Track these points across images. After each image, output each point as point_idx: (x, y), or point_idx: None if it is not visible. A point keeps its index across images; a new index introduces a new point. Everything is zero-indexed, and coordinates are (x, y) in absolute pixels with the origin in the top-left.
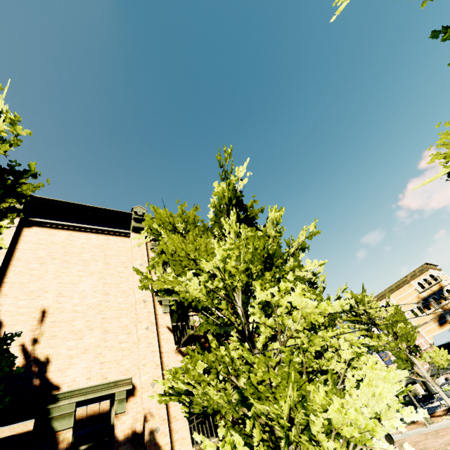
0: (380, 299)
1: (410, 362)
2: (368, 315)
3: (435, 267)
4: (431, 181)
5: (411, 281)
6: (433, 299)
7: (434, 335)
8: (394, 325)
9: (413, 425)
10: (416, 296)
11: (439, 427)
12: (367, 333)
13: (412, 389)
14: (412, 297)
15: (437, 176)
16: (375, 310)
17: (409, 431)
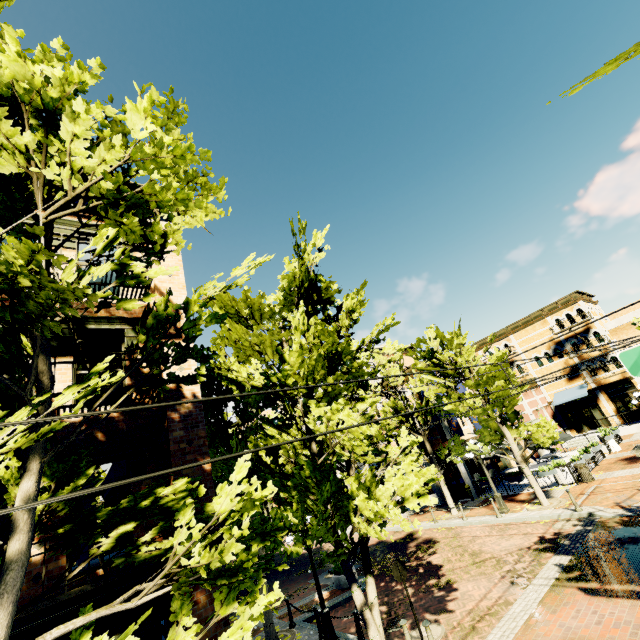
0: (496, 340)
1: (501, 434)
2: (455, 365)
3: (589, 298)
4: (616, 58)
5: (548, 317)
6: (571, 344)
7: (558, 391)
8: (488, 383)
9: (484, 508)
10: (548, 338)
11: (512, 521)
12: (459, 386)
13: (502, 459)
14: (542, 339)
15: (637, 47)
16: (467, 359)
17: (474, 518)
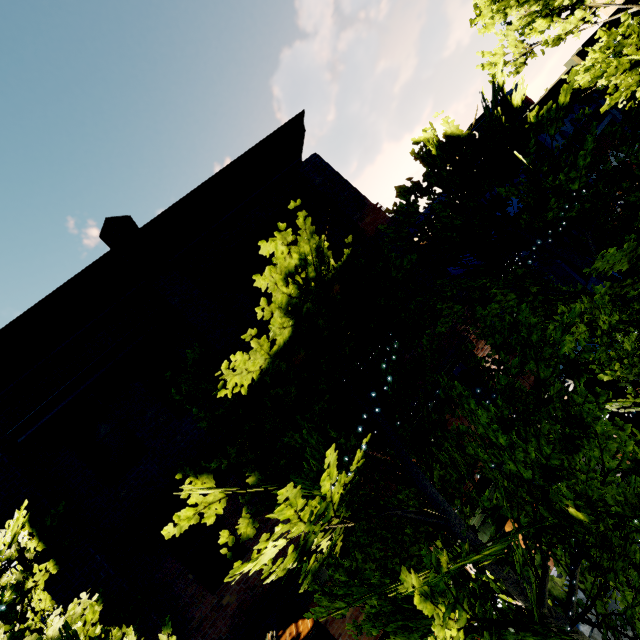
0: None
1: None
2: None
3: None
4: None
5: None
6: None
7: None
8: None
9: None
10: None
11: None
12: None
13: None
14: None
15: None
16: None
17: None
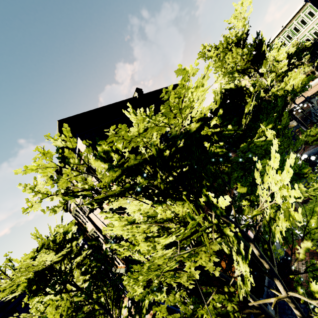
0: None
1: None
2: None
3: None
4: None
5: None
6: None
7: None
8: None
9: None
10: None
11: None
12: None
13: None
14: None
15: None
16: None
17: None
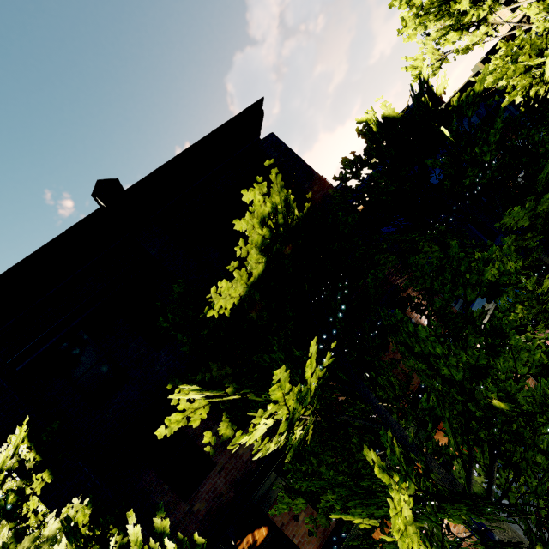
0: None
1: None
2: None
3: None
4: None
5: None
6: None
7: None
8: None
9: None
10: None
11: None
12: None
13: None
14: None
15: None
16: None
17: None
